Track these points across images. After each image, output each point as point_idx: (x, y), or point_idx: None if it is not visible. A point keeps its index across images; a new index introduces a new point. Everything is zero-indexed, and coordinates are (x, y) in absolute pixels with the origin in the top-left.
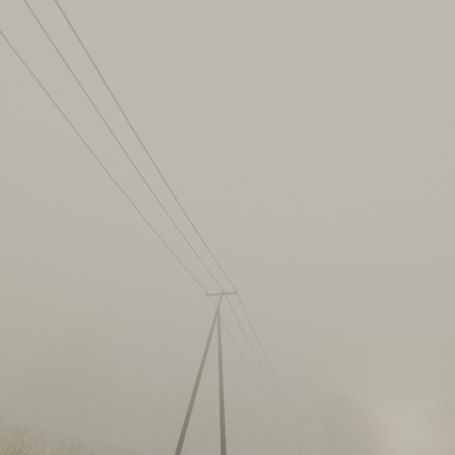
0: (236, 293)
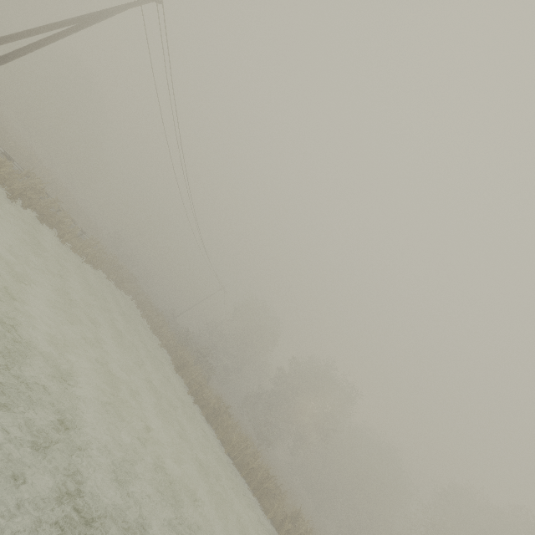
0: (158, 1)
